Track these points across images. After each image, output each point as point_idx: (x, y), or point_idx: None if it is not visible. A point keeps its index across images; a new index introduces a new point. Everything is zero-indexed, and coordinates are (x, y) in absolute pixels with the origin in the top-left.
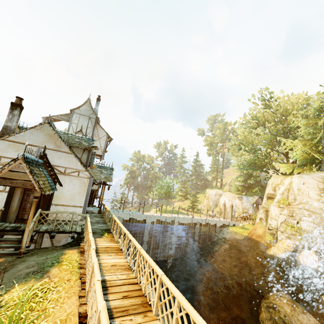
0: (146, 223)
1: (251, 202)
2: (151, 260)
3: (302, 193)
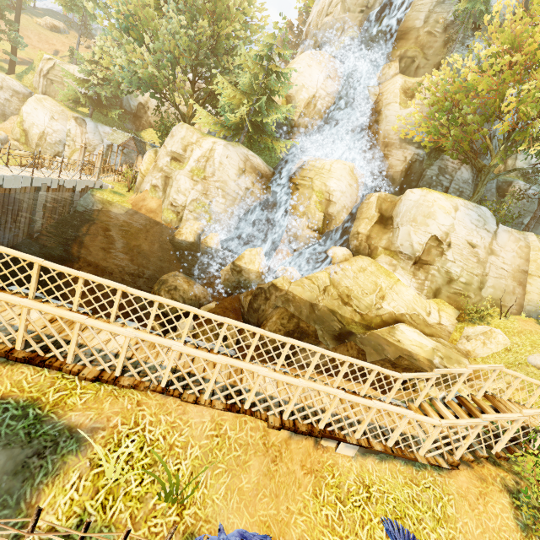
0: None
1: (110, 140)
2: (236, 322)
3: (223, 169)
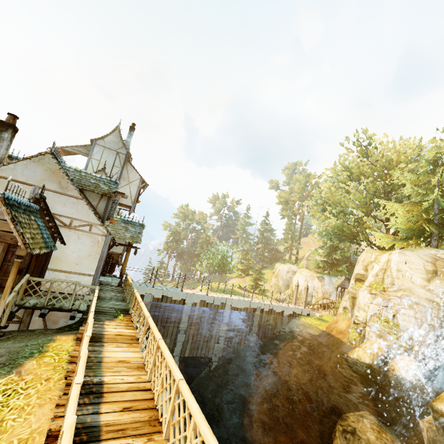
0: (185, 304)
1: (334, 285)
2: (169, 358)
3: (403, 275)
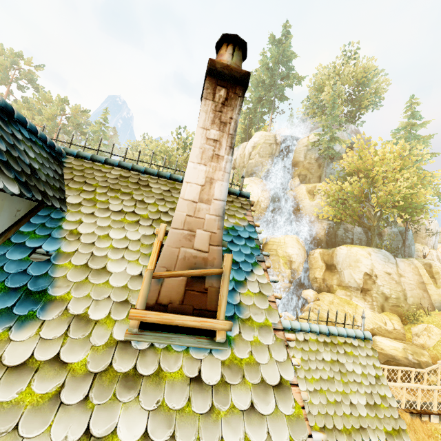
0: None
1: None
2: None
3: None
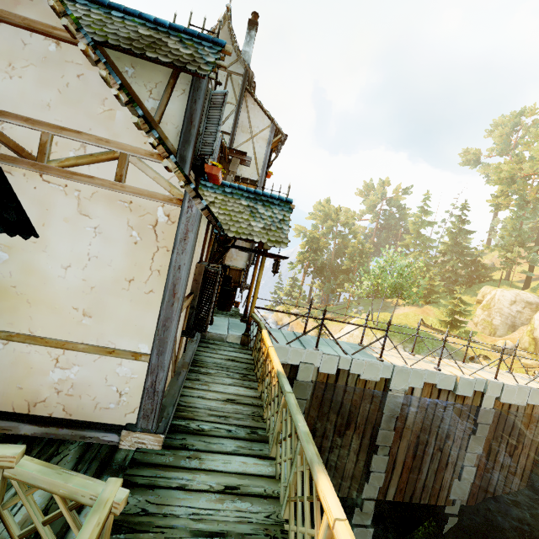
0: (387, 389)
1: None
2: None
3: None
